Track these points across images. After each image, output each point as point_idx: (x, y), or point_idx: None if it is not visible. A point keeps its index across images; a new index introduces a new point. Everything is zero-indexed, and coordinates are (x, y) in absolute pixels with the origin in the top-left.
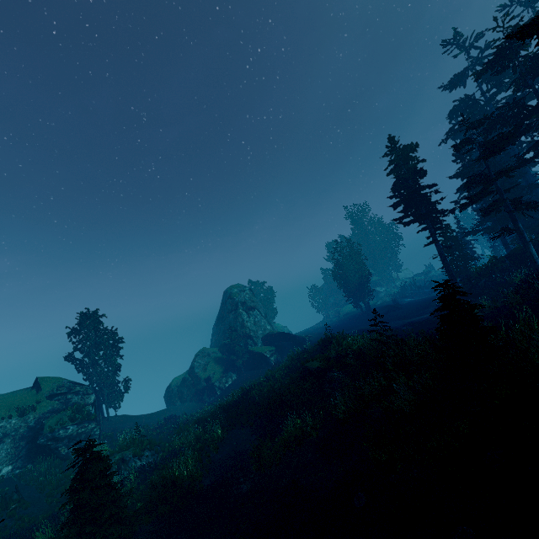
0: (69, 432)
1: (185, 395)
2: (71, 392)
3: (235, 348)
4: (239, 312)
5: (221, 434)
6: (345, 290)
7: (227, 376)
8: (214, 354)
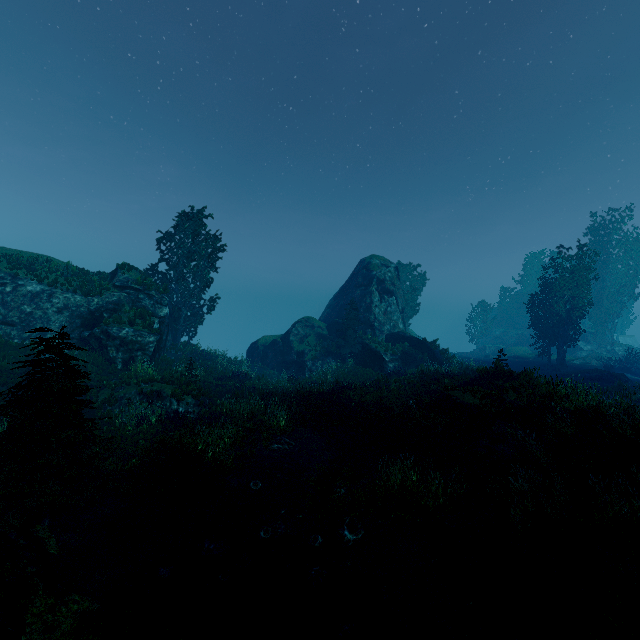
0: (123, 335)
1: (269, 359)
2: (144, 294)
3: (347, 331)
4: (371, 290)
5: (284, 427)
6: (537, 322)
7: (325, 361)
8: (319, 328)
